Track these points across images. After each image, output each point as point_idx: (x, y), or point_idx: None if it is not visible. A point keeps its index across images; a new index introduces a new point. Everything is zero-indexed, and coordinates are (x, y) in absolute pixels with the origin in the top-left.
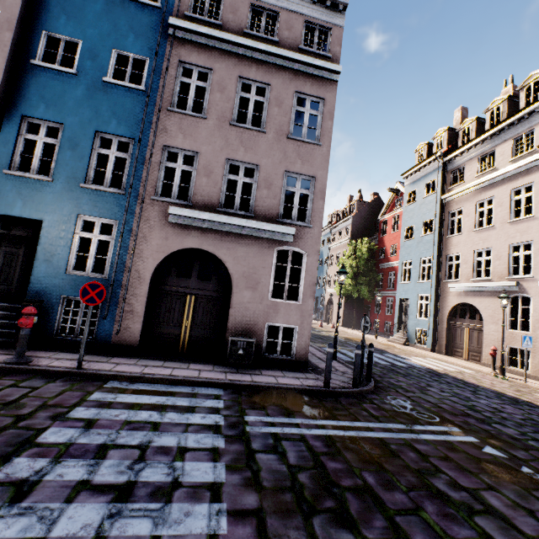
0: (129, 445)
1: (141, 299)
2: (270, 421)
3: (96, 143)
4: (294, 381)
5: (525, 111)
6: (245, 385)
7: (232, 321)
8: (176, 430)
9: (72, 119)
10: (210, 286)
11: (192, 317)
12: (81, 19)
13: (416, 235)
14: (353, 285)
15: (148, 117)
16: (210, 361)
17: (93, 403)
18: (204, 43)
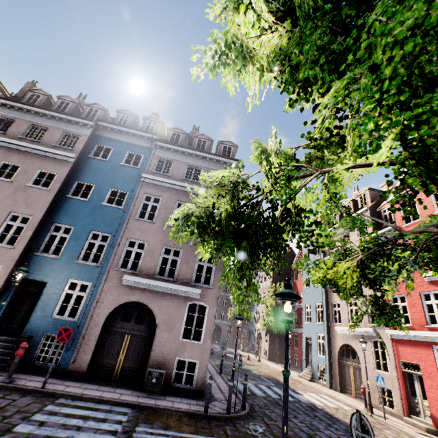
0: (61, 437)
1: (95, 336)
2: (151, 431)
3: (90, 236)
4: (185, 405)
5: (359, 211)
6: (148, 406)
7: (153, 355)
8: (90, 431)
9: (80, 224)
10: (142, 328)
11: (126, 351)
12: (97, 175)
13: (311, 284)
14: (273, 322)
15: (122, 222)
16: (132, 387)
17: (46, 412)
18: (159, 184)
